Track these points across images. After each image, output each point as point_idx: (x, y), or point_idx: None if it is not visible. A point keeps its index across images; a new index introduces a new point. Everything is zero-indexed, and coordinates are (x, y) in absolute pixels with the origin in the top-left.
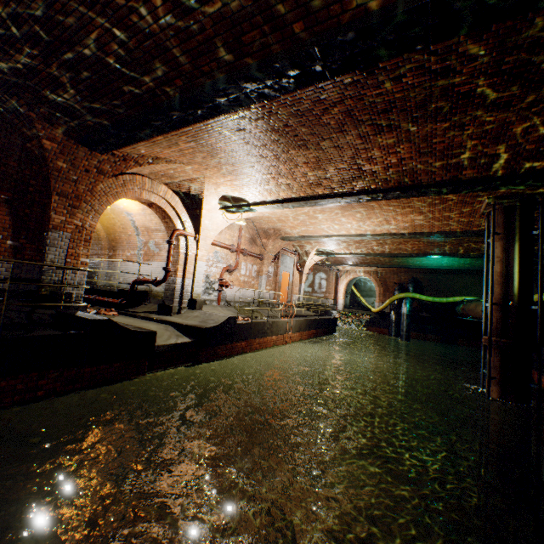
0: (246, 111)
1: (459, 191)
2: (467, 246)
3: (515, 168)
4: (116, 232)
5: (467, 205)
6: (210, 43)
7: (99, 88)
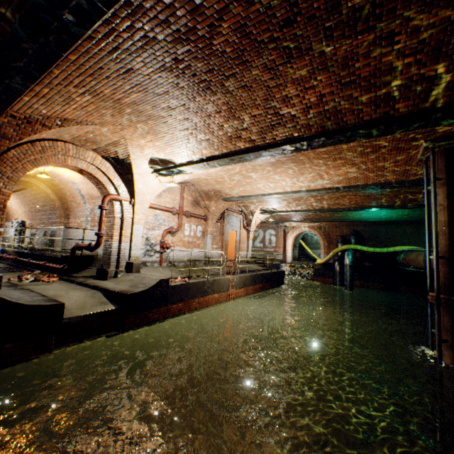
0: (114, 37)
1: (392, 131)
2: (405, 197)
3: None
4: (68, 201)
5: (403, 151)
6: None
7: None
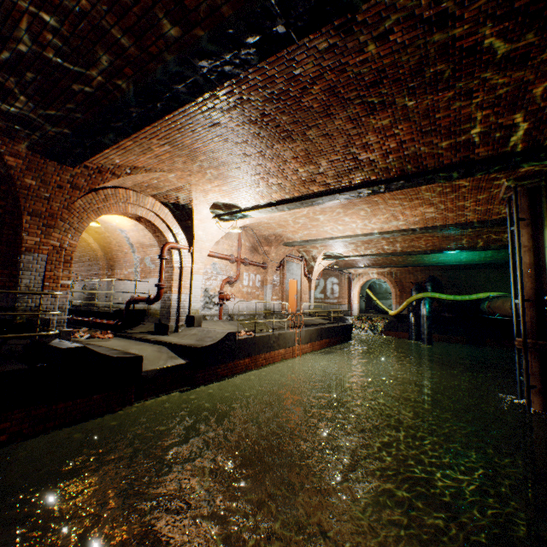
0: (213, 100)
1: (473, 174)
2: (487, 237)
3: (538, 139)
4: (112, 251)
5: (484, 190)
6: (150, 15)
7: (48, 91)
